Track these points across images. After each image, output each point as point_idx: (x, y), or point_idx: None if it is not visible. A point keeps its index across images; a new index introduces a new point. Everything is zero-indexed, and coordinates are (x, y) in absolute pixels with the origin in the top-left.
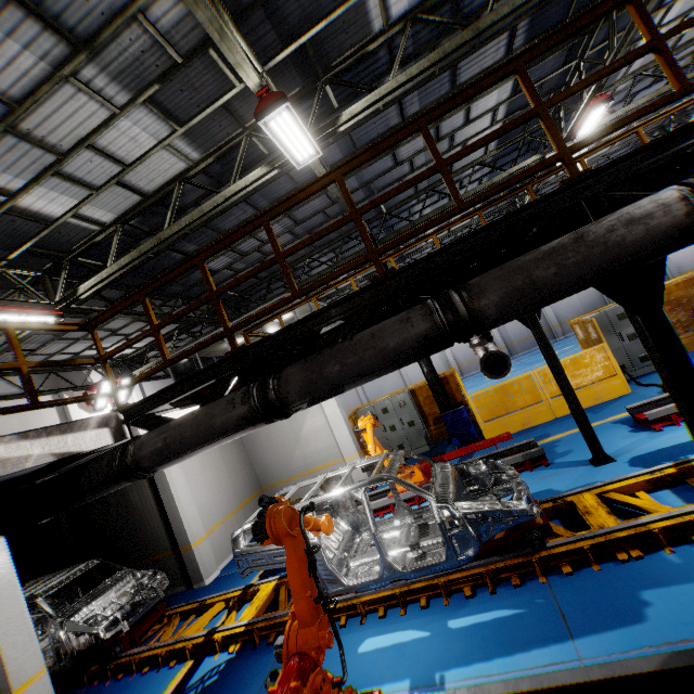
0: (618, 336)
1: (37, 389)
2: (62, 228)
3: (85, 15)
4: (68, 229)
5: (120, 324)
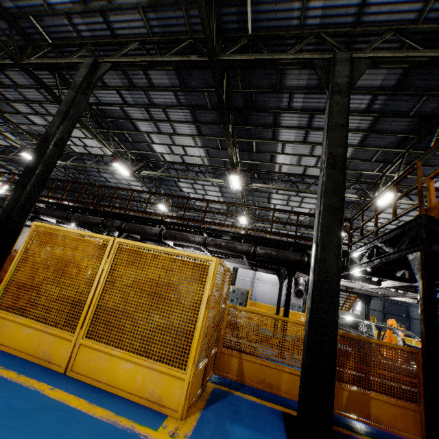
0: None
1: None
2: None
3: None
4: None
5: (13, 168)
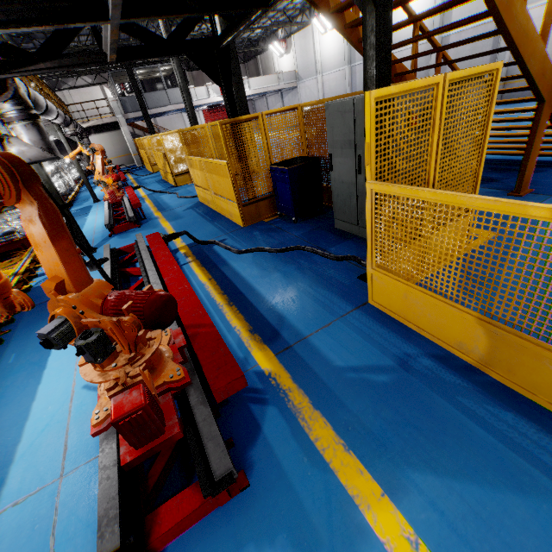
0: None
1: (93, 83)
2: None
3: None
4: None
5: None
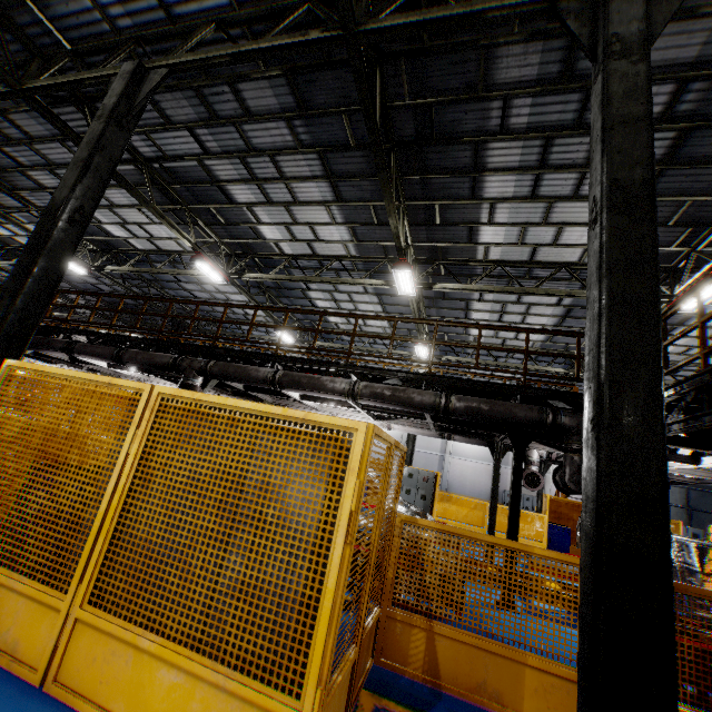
0: None
1: None
2: (8, 238)
3: (8, 203)
4: (11, 239)
5: None
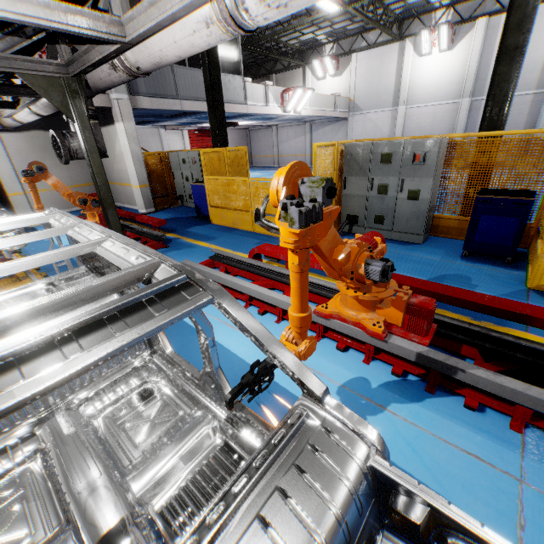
0: (370, 182)
1: None
2: None
3: None
4: None
5: None
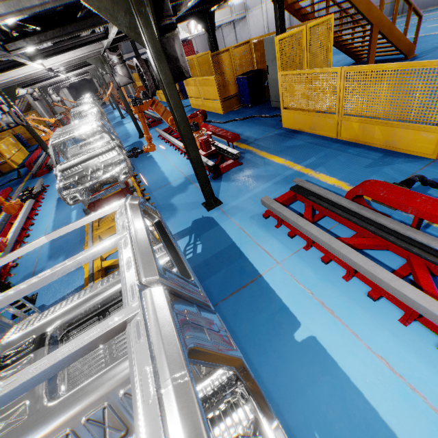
0: None
1: None
2: None
3: None
4: None
5: None
